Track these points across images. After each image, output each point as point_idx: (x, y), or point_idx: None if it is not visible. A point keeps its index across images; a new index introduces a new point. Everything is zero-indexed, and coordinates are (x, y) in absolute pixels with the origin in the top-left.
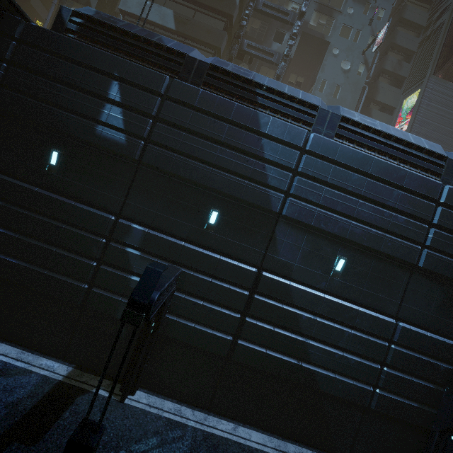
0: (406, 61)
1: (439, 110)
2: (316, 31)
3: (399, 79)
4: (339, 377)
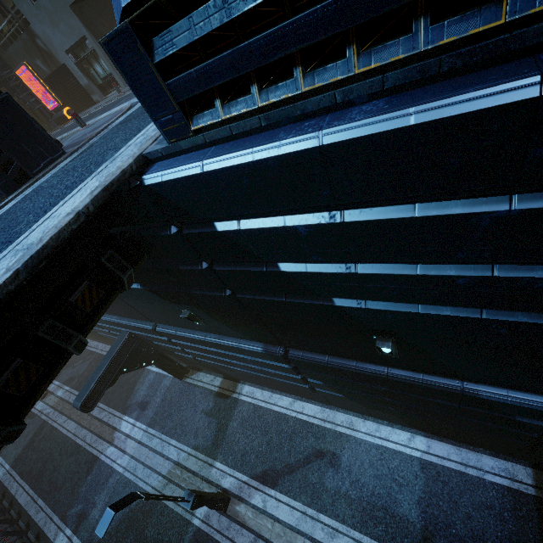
0: None
1: None
2: None
3: None
4: (107, 335)
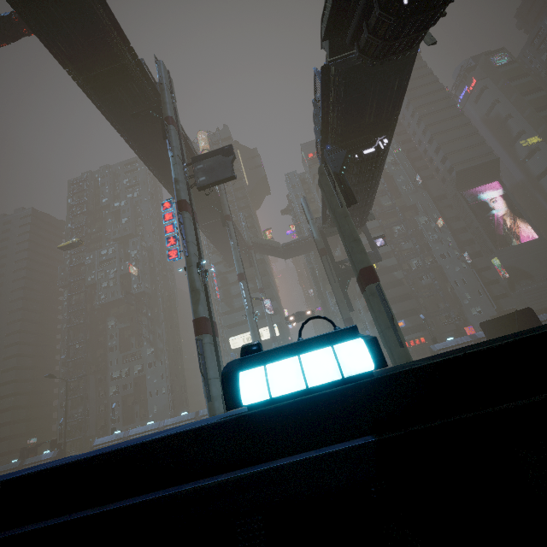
0: (472, 242)
1: (514, 260)
2: (432, 265)
3: (477, 251)
4: None
